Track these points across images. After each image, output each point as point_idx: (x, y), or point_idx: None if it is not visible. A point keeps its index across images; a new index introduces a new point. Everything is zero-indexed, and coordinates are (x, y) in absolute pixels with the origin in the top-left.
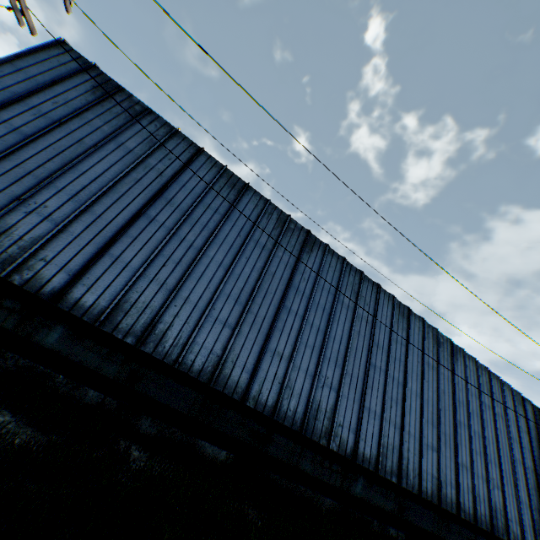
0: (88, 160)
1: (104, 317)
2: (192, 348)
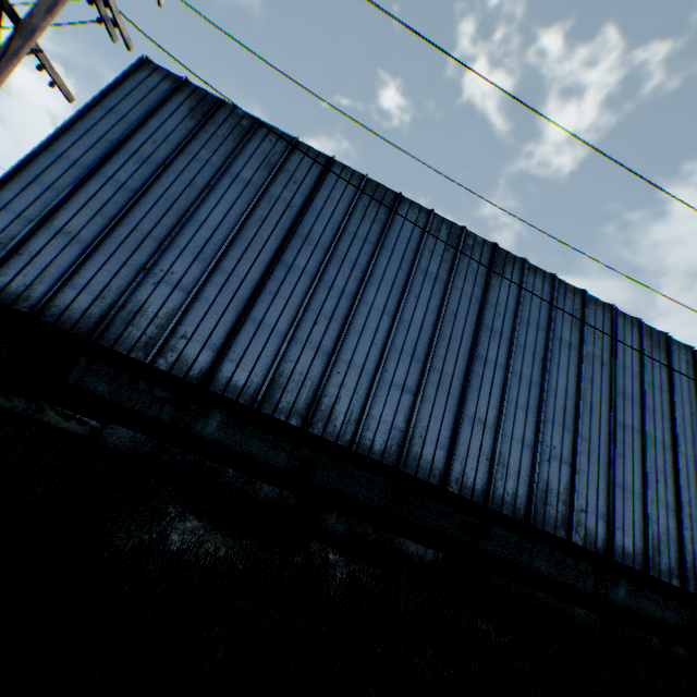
0: (204, 206)
1: (260, 397)
2: (368, 423)
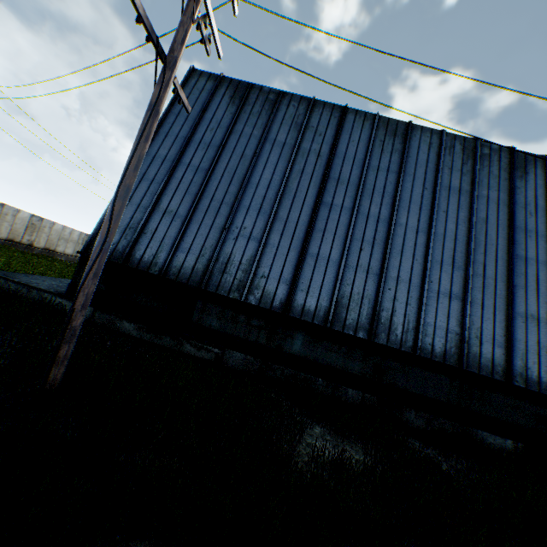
0: (255, 171)
1: (330, 317)
2: (425, 330)
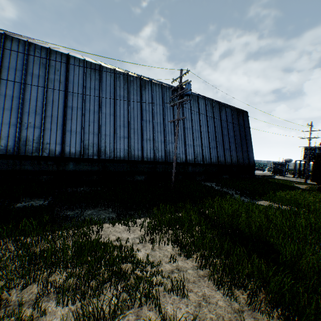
0: None
1: None
2: None
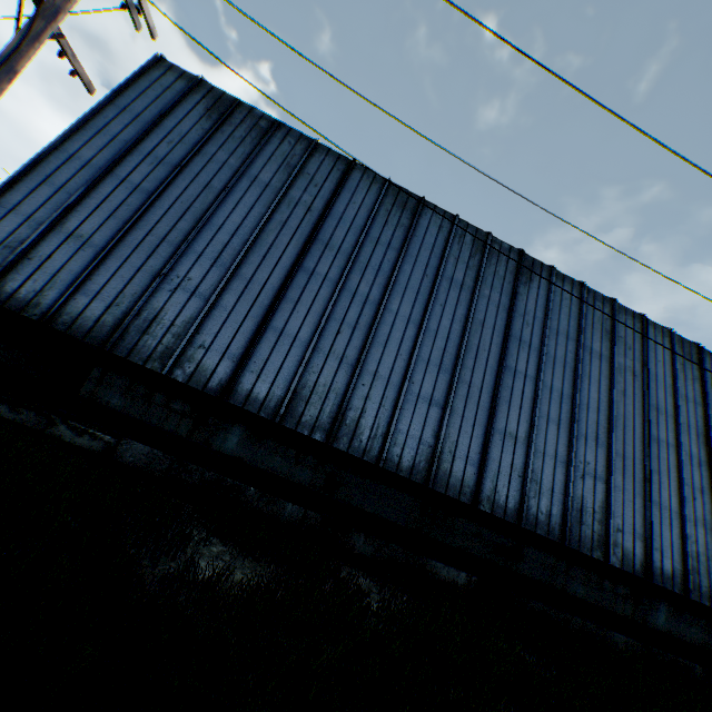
0: (221, 209)
1: (283, 410)
2: (395, 438)
